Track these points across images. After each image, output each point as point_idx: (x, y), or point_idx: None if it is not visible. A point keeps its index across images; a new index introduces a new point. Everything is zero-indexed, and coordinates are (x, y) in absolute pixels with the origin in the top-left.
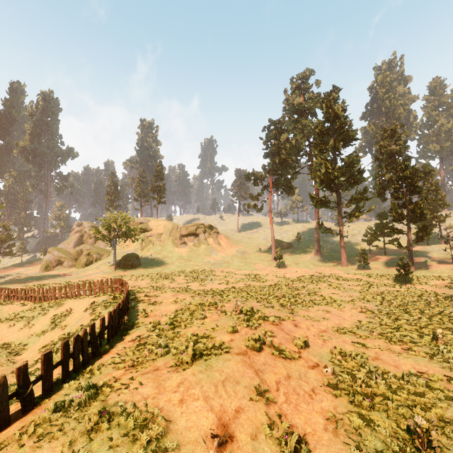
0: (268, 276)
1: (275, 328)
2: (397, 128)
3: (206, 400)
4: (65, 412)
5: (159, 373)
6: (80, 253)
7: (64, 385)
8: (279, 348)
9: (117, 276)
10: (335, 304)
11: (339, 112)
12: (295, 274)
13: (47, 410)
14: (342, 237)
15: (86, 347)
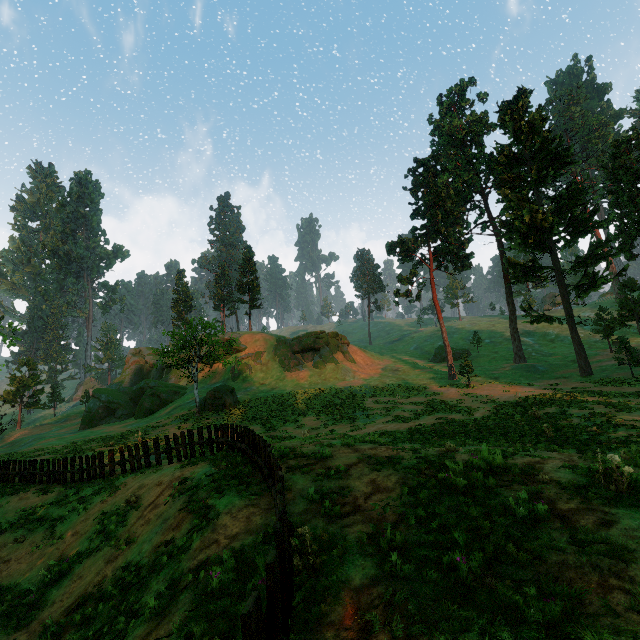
0: (464, 402)
1: None
2: (639, 137)
3: None
4: None
5: None
6: (140, 394)
7: None
8: None
9: (203, 424)
10: None
11: (537, 124)
12: (509, 394)
13: None
14: (573, 325)
15: None
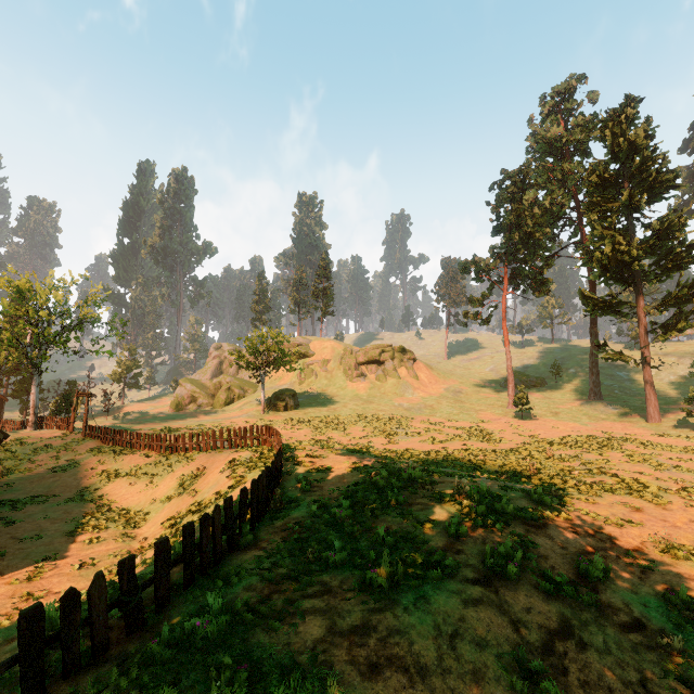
0: (504, 433)
1: (537, 535)
2: None
3: (421, 675)
4: (183, 648)
5: (332, 600)
6: (218, 387)
7: (185, 595)
8: (552, 578)
9: (266, 422)
10: (647, 493)
11: (639, 140)
12: (554, 432)
13: (158, 641)
14: (647, 368)
15: (219, 535)
